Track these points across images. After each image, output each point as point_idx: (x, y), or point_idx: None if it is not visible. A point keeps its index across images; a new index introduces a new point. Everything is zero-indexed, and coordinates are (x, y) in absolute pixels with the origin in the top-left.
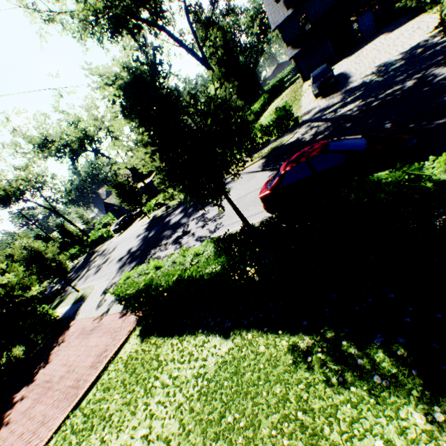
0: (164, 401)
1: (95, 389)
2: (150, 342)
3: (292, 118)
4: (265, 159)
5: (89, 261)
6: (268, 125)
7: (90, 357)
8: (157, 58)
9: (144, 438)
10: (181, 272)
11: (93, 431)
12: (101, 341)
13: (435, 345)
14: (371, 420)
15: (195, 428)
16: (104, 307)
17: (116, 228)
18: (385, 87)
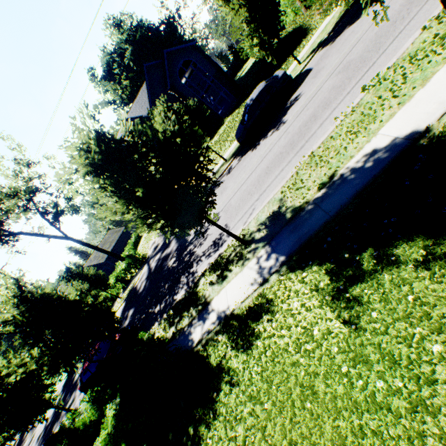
0: None
1: None
2: None
3: (138, 259)
4: (125, 302)
5: (22, 441)
6: (126, 268)
7: None
8: None
9: None
10: None
11: None
12: None
13: None
14: None
15: None
16: None
17: None
18: (167, 244)
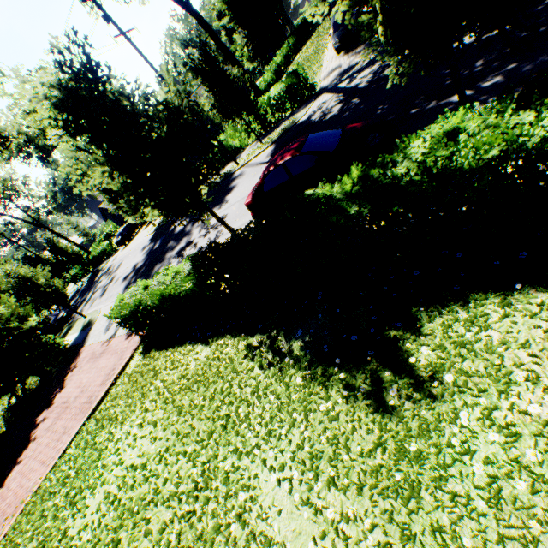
0: (156, 399)
1: (105, 401)
2: (150, 357)
3: (306, 86)
4: (274, 145)
5: (94, 282)
6: (279, 98)
7: (101, 377)
8: (92, 60)
9: (140, 425)
10: (163, 292)
11: (104, 429)
12: (110, 362)
13: (326, 332)
14: (275, 386)
15: (175, 412)
16: (112, 330)
17: (119, 241)
18: None
